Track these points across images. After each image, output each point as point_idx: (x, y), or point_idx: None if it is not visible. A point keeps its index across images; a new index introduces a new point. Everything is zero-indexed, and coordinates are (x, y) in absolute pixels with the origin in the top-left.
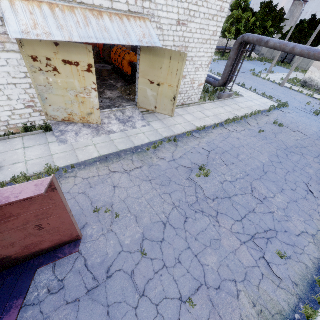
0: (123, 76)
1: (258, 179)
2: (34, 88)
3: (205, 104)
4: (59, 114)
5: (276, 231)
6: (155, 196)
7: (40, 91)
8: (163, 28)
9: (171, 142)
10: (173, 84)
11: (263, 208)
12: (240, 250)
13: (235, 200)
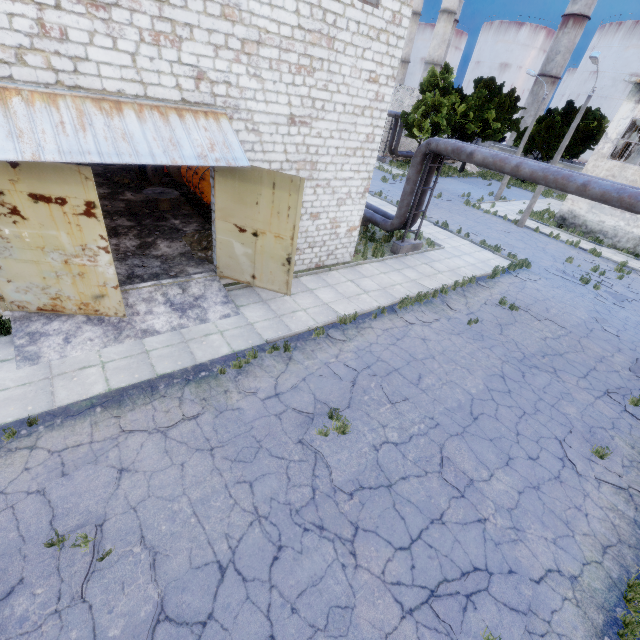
0: (202, 210)
1: (457, 435)
2: None
3: (364, 266)
4: (30, 297)
5: (488, 573)
6: (214, 490)
7: None
8: (261, 131)
9: (278, 351)
10: (283, 233)
11: (464, 510)
12: (398, 634)
13: (402, 492)
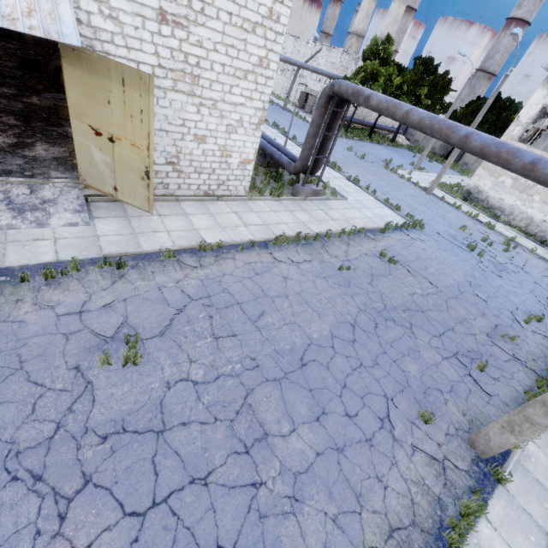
0: None
1: (274, 381)
2: None
3: (257, 202)
4: None
5: None
6: None
7: None
8: (122, 20)
9: (112, 267)
10: (139, 141)
11: (240, 470)
12: None
13: (172, 441)
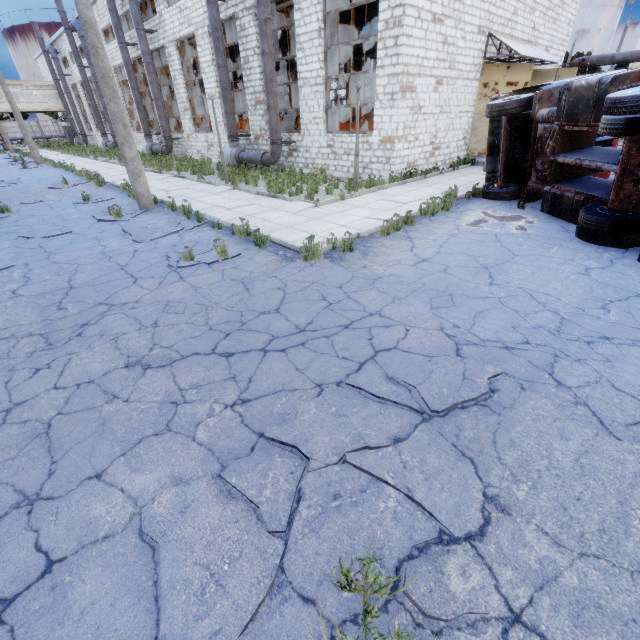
0: None
1: None
2: (472, 117)
3: None
4: (478, 146)
5: None
6: None
7: (474, 120)
8: None
9: None
10: None
11: None
12: None
13: None
